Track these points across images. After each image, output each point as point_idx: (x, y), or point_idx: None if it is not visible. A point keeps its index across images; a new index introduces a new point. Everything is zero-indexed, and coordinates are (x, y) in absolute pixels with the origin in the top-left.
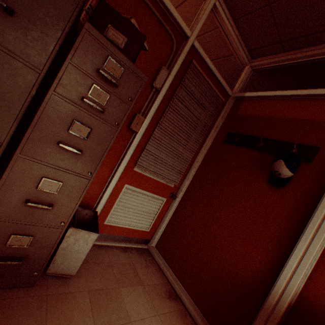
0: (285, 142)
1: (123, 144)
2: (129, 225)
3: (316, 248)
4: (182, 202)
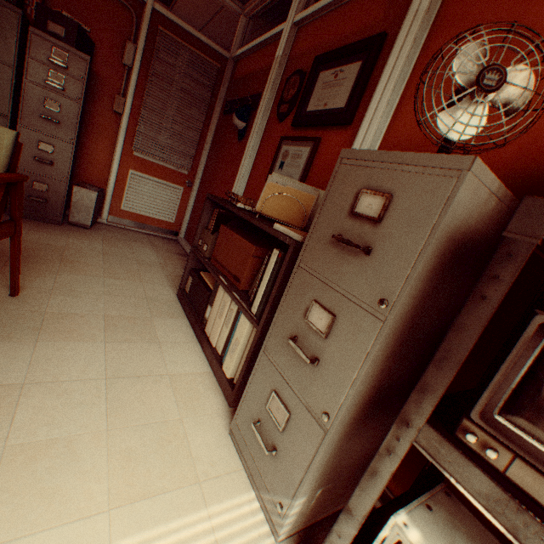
0: (249, 97)
1: (115, 130)
2: (149, 214)
3: (242, 173)
4: (199, 189)
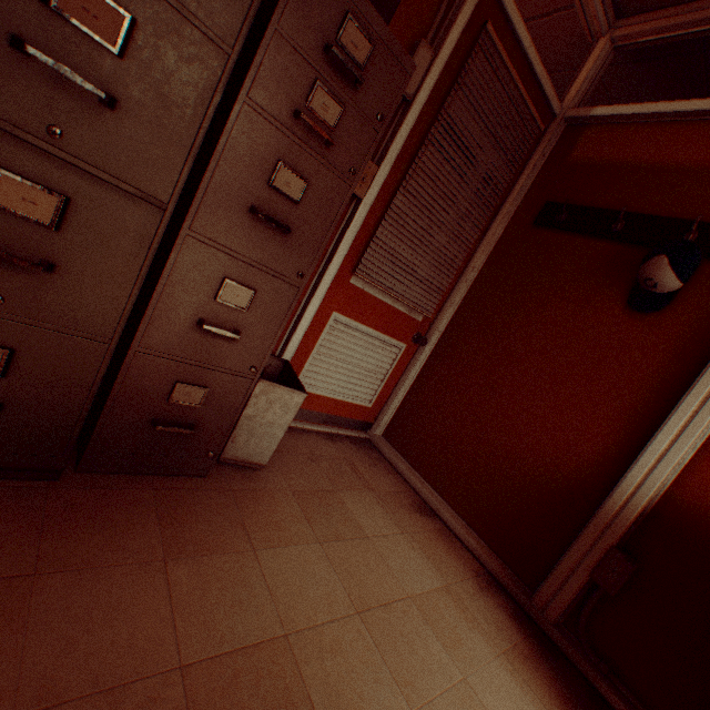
0: (674, 220)
1: None
2: (336, 394)
3: (708, 417)
4: (437, 352)
